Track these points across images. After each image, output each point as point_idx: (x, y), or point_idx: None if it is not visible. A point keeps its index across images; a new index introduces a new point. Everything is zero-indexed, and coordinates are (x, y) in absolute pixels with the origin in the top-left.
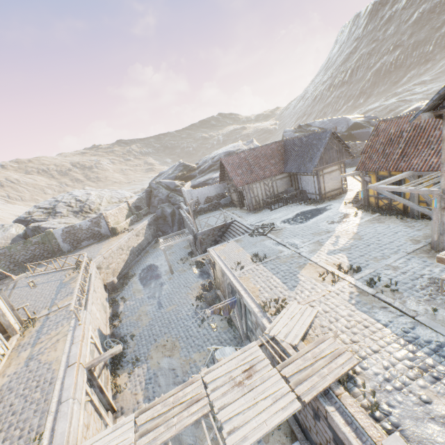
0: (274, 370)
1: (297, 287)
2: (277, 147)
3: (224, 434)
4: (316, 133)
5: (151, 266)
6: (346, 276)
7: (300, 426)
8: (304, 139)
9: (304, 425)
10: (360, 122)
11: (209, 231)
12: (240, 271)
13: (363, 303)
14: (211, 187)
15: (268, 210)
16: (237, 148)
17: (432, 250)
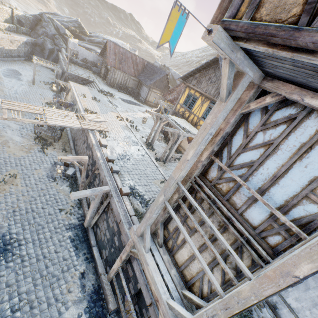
0: (77, 120)
1: (105, 114)
2: (142, 62)
3: (47, 119)
4: (161, 69)
5: (15, 71)
6: (126, 121)
7: (75, 152)
8: (156, 68)
9: (78, 150)
10: None
11: (75, 76)
12: (83, 98)
13: (124, 128)
14: (91, 53)
15: (117, 90)
16: (124, 47)
17: (160, 132)
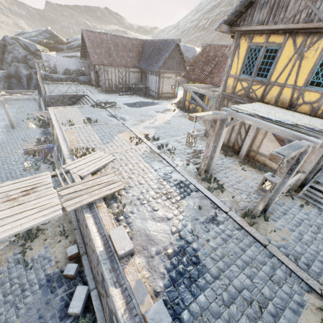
0: (53, 191)
1: (109, 143)
2: (137, 43)
3: None
4: (167, 40)
5: None
6: (148, 141)
7: (81, 235)
8: (158, 43)
9: (83, 233)
10: None
11: (59, 96)
12: (69, 127)
13: (149, 157)
14: (71, 60)
15: (117, 94)
16: None
17: (204, 137)
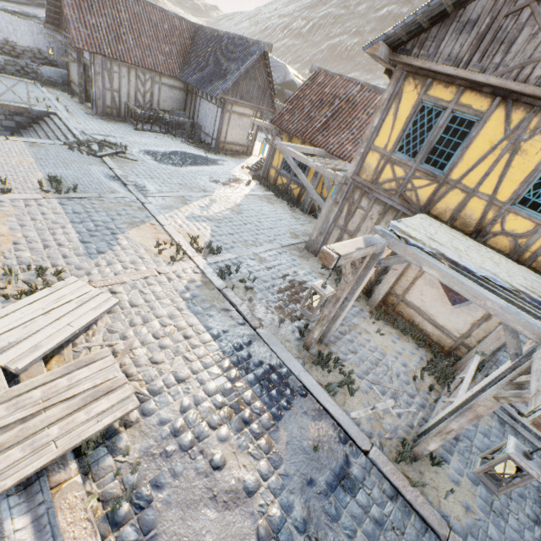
0: None
1: (105, 255)
2: (182, 28)
3: None
4: (244, 39)
5: None
6: (197, 255)
7: None
8: (225, 40)
9: None
10: (298, 84)
11: None
12: None
13: (201, 300)
14: (20, 22)
15: (131, 126)
16: None
17: (306, 250)
